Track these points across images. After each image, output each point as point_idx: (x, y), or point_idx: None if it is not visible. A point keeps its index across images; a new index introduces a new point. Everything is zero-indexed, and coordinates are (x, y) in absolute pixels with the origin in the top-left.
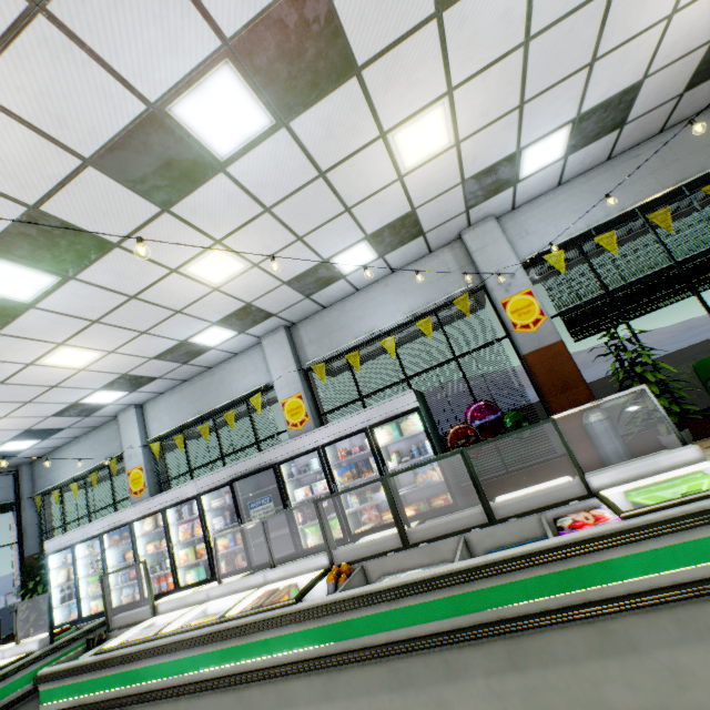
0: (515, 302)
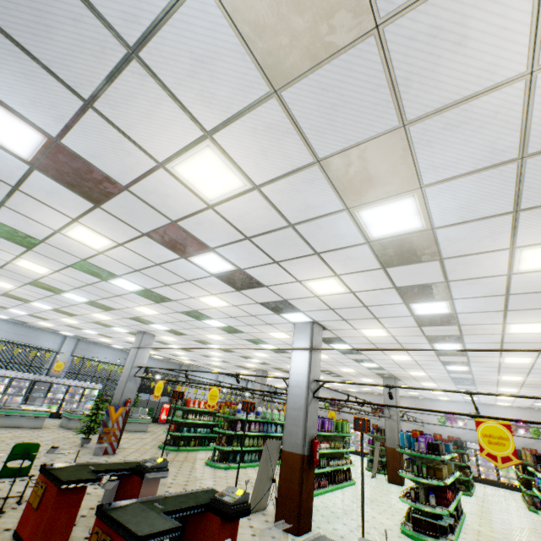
0: None
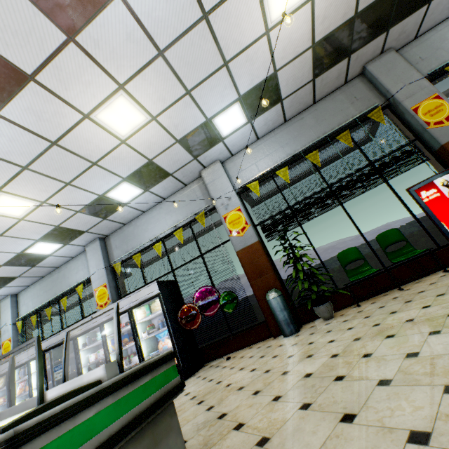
0: (231, 216)
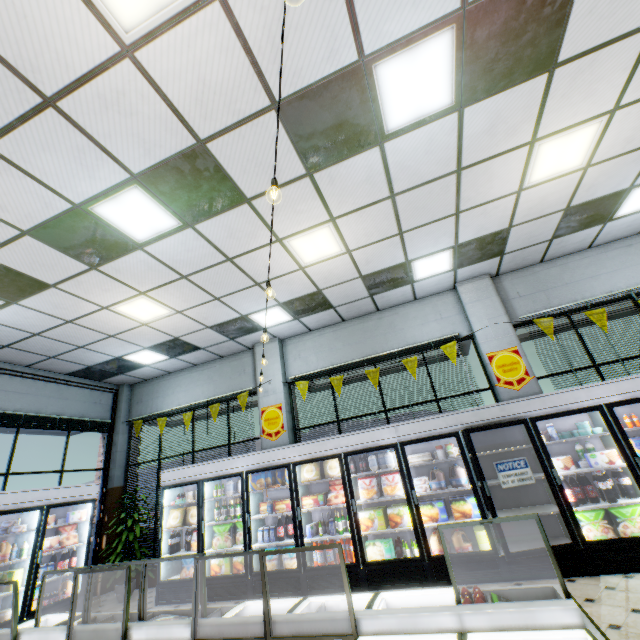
0: None
